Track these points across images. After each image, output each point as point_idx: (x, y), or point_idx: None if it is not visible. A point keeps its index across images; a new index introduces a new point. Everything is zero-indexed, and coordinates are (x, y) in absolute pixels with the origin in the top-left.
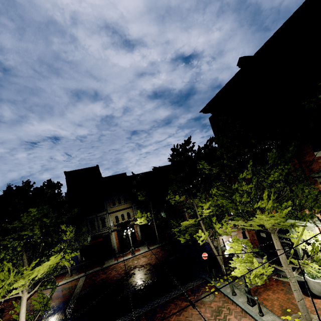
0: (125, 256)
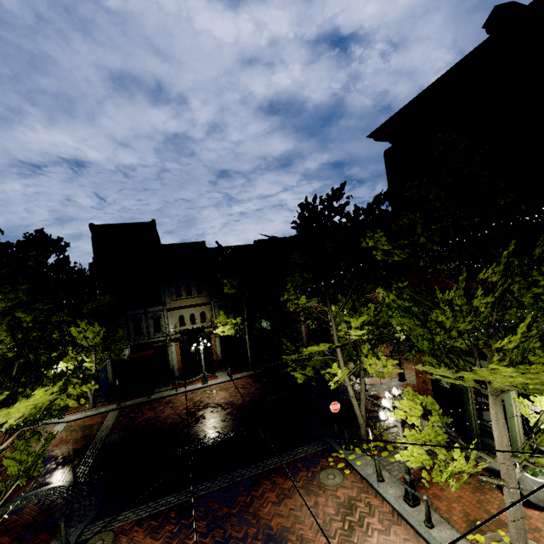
0: (191, 383)
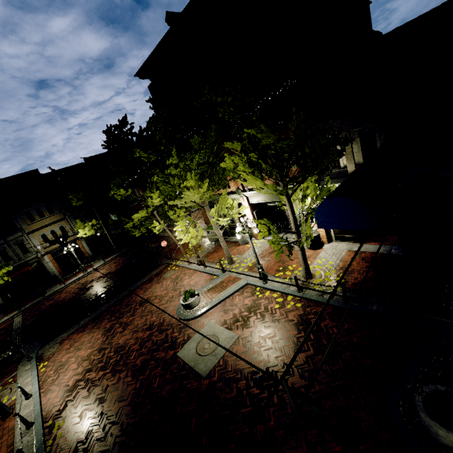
0: (74, 276)
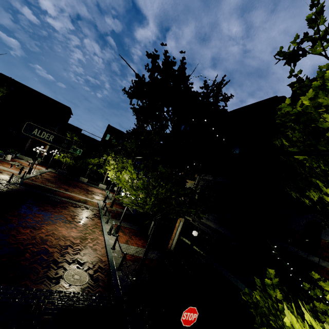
0: (119, 231)
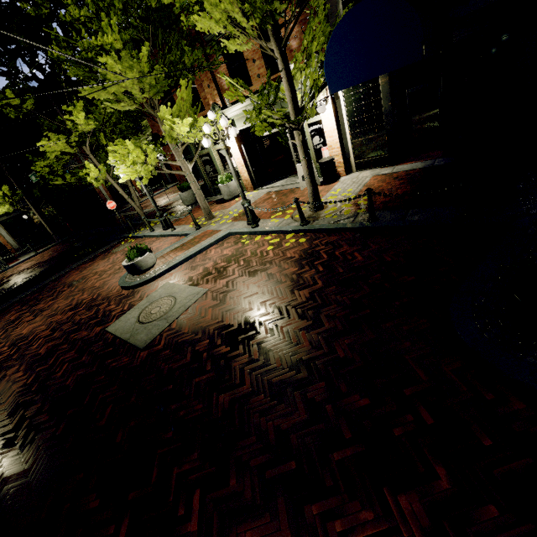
0: None
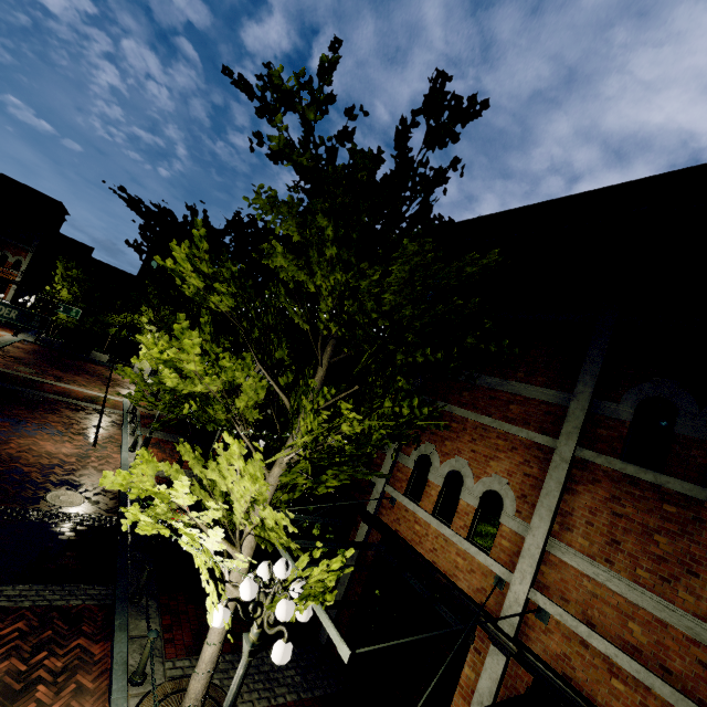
0: (153, 446)
